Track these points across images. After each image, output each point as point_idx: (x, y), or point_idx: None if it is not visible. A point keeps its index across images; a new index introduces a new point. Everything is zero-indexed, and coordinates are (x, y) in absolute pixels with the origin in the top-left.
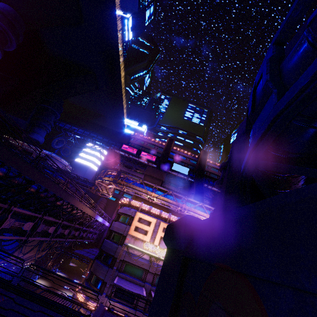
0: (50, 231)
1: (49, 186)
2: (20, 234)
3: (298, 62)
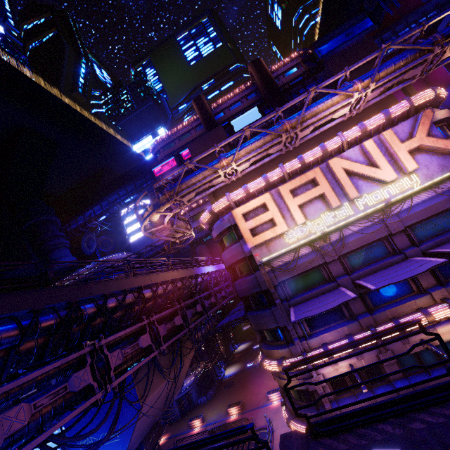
0: (144, 344)
1: None
2: (89, 394)
3: None
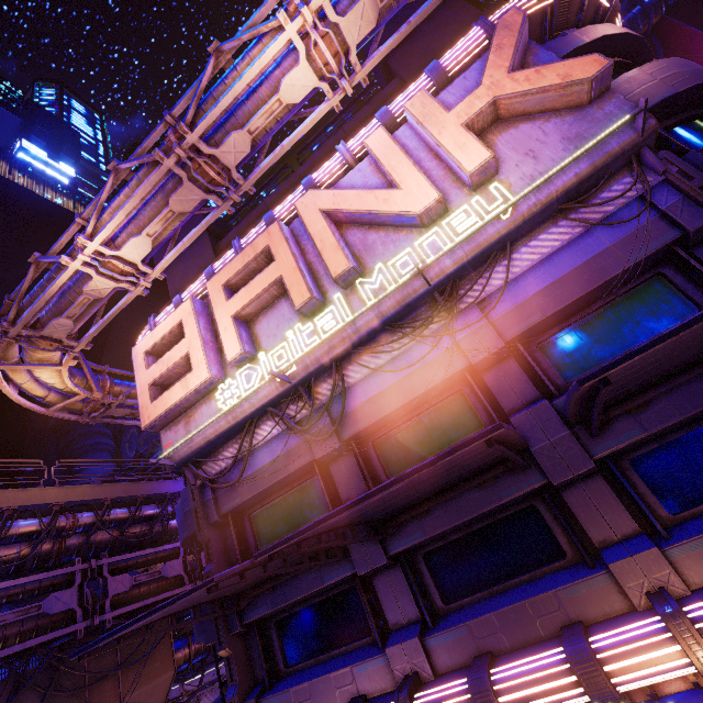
0: None
1: None
2: None
3: None
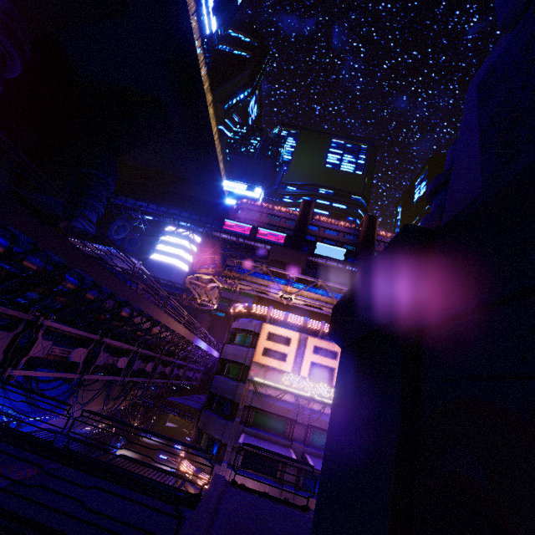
0: (120, 364)
1: (98, 276)
2: (68, 369)
3: None
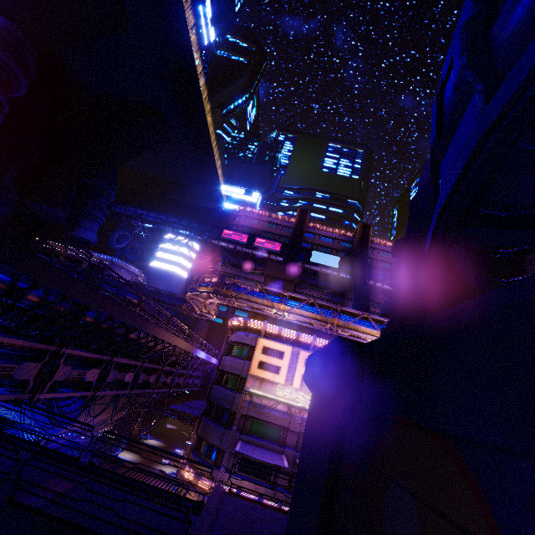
0: (127, 379)
1: (113, 311)
2: (83, 387)
3: (525, 17)
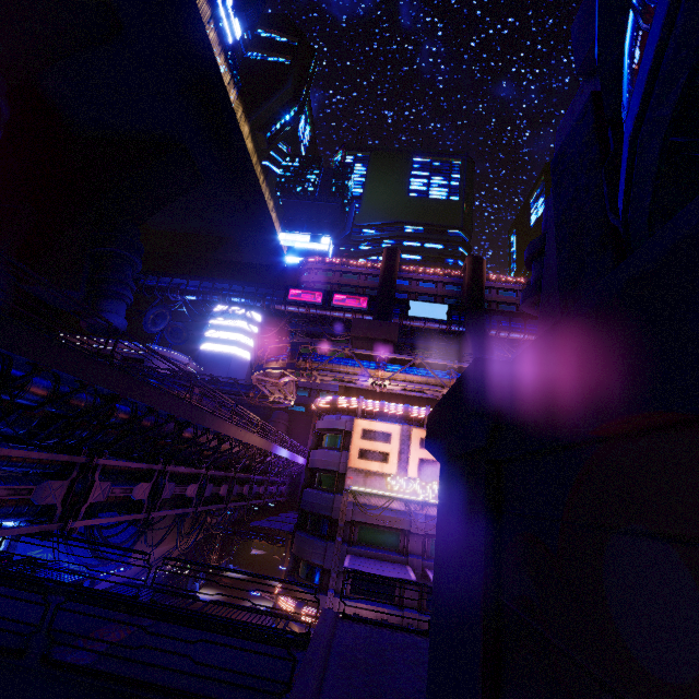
0: (190, 493)
1: (153, 400)
2: (132, 509)
3: None
